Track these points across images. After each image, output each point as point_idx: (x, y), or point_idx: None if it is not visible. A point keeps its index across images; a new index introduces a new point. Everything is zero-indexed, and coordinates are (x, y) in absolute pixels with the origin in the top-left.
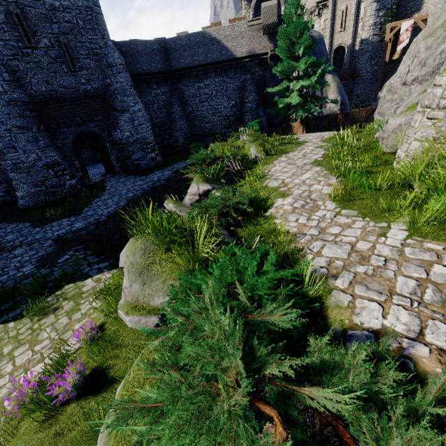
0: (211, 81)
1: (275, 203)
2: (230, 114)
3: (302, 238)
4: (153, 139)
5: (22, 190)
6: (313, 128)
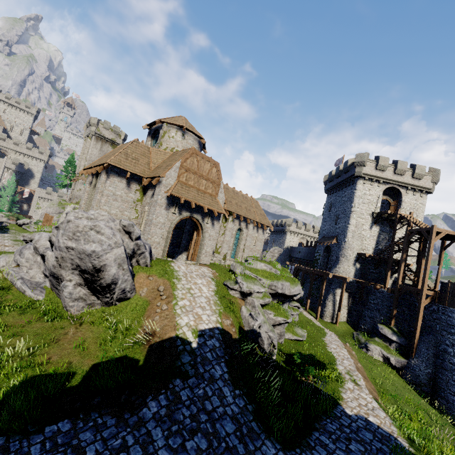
0: None
1: None
2: None
3: None
4: None
5: None
6: None
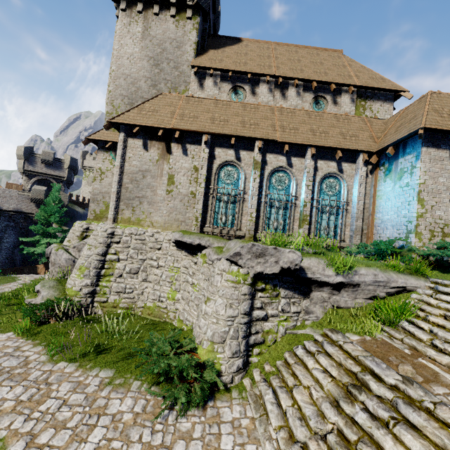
0: None
1: None
2: None
3: None
4: None
5: None
6: None
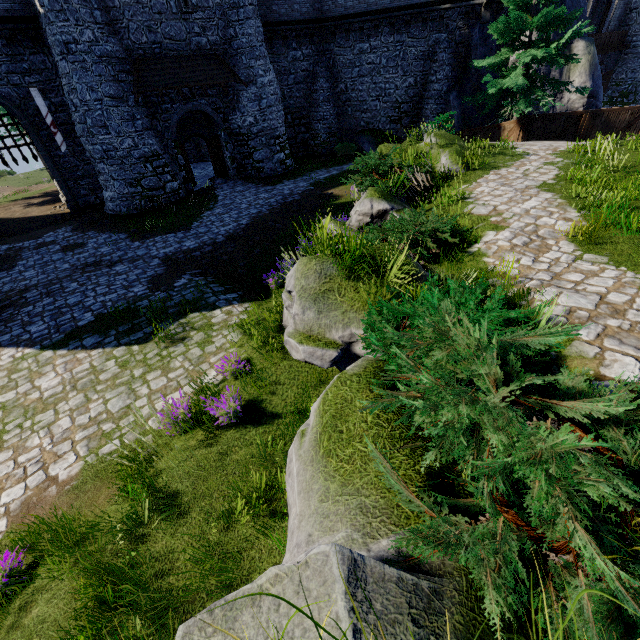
0: (382, 40)
1: (484, 236)
2: (402, 100)
3: (526, 282)
4: (284, 131)
5: (112, 189)
6: (535, 134)
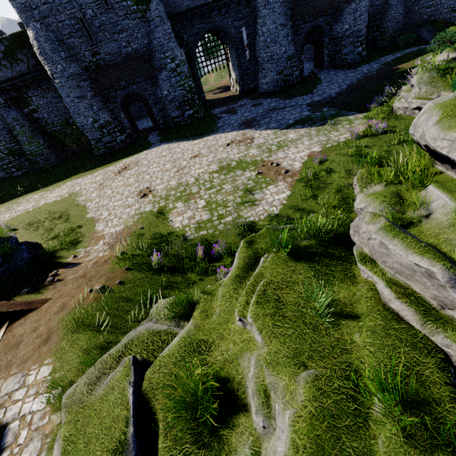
0: None
1: None
2: None
3: None
4: (365, 32)
5: (269, 77)
6: None
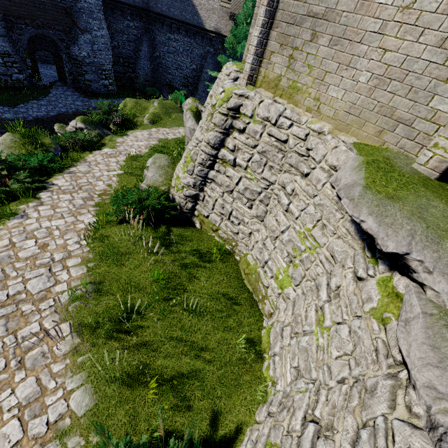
0: (181, 37)
1: (104, 148)
2: (190, 76)
3: (85, 163)
4: (111, 68)
5: None
6: None
